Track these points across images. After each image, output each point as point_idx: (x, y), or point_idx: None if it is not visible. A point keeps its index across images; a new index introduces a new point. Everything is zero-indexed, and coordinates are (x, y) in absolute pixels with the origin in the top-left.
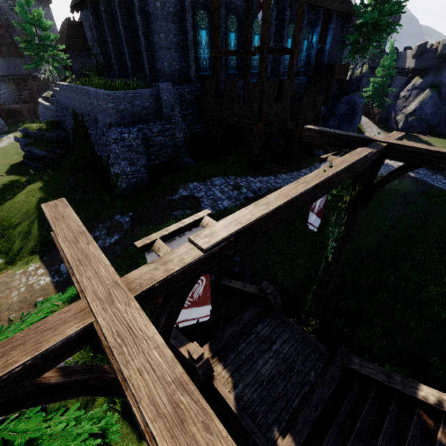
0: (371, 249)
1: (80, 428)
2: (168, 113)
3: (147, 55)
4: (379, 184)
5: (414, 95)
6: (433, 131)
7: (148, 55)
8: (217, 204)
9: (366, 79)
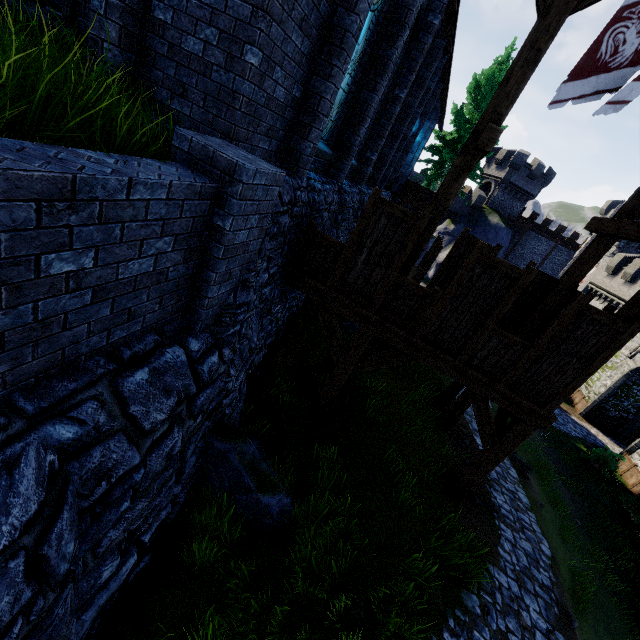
0: None
1: None
2: (222, 296)
3: None
4: None
5: (447, 241)
6: None
7: None
8: None
9: None
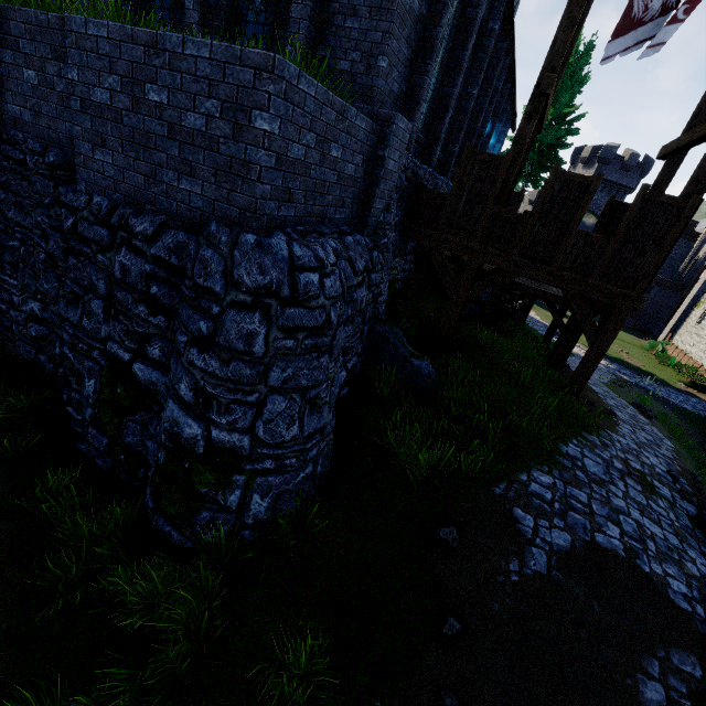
0: None
1: None
2: (378, 213)
3: (309, 11)
4: None
5: None
6: None
7: (311, 12)
8: (704, 584)
9: None
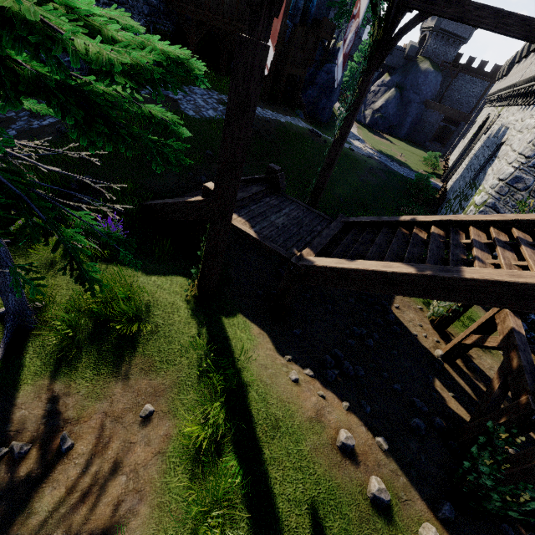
0: (347, 197)
1: (149, 108)
2: None
3: None
4: (395, 37)
5: (383, 91)
6: (392, 132)
7: None
8: (201, 111)
9: None
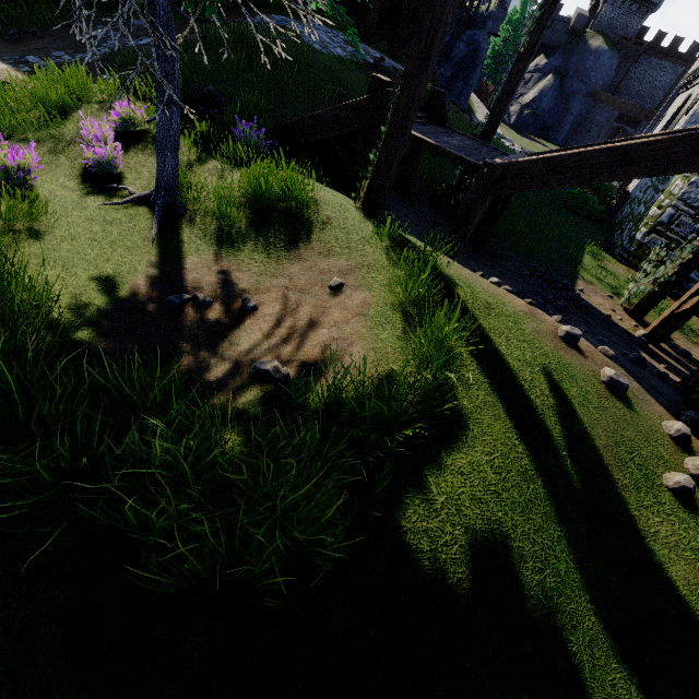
0: None
1: None
2: None
3: None
4: None
5: (536, 80)
6: (545, 136)
7: None
8: (328, 46)
9: (492, 23)
